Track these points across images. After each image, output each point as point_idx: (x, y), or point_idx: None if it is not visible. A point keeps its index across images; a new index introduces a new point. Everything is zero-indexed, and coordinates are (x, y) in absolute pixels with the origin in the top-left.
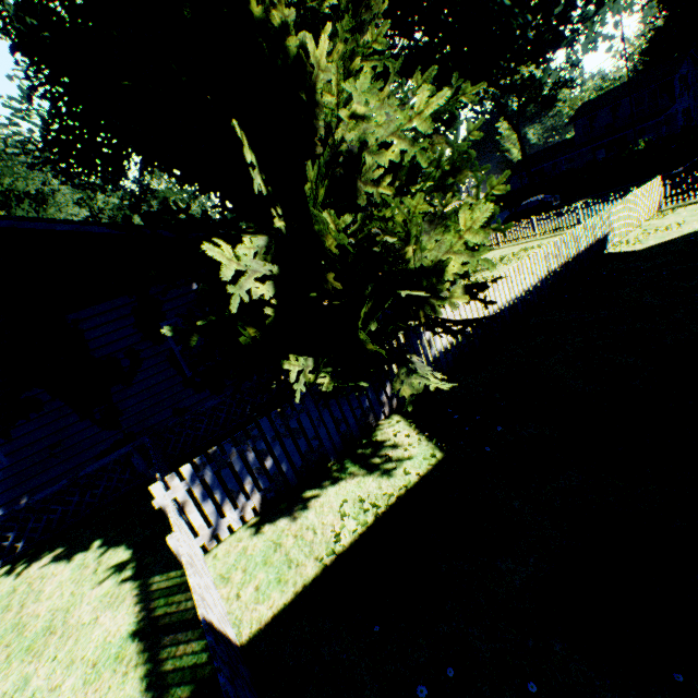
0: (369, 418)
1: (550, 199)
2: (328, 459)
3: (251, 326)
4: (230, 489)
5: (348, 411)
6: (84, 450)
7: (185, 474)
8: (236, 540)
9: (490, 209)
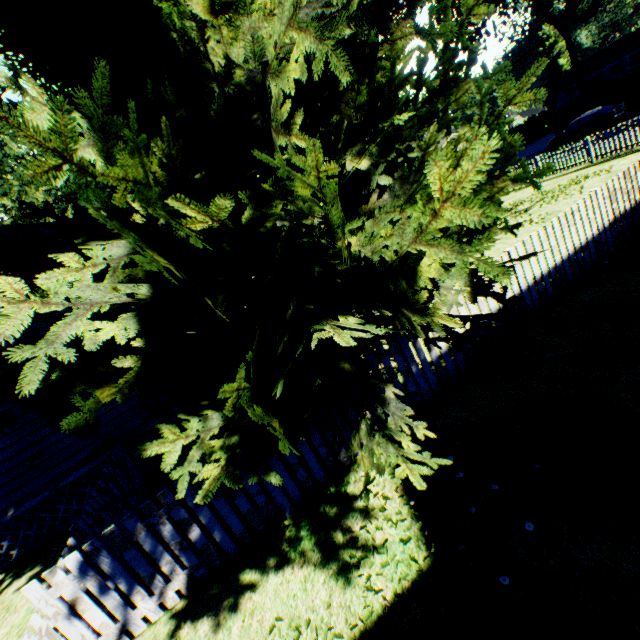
0: (339, 455)
1: (610, 110)
2: (283, 515)
3: (111, 382)
4: (140, 573)
5: (307, 451)
6: (64, 460)
7: (72, 566)
8: (151, 639)
9: (505, 144)
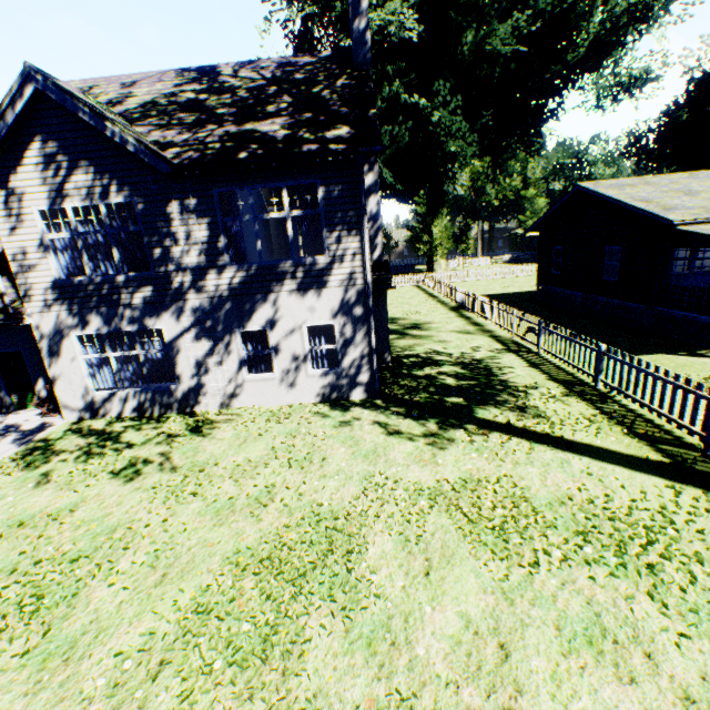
0: None
1: None
2: None
3: None
4: None
5: None
6: None
7: None
8: None
9: None
